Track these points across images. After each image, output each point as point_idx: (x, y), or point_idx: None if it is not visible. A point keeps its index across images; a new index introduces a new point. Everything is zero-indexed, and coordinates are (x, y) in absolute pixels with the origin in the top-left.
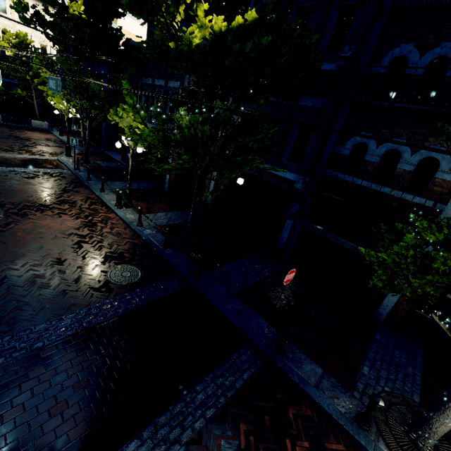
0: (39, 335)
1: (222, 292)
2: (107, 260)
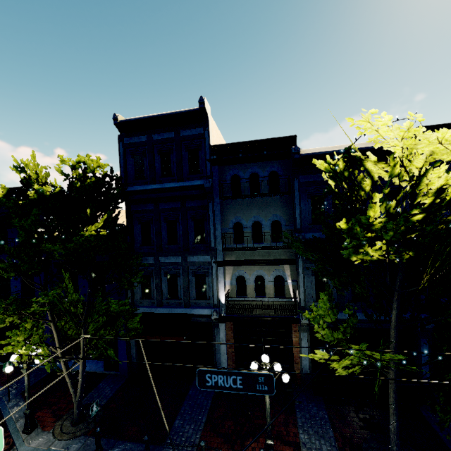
0: None
1: None
2: None
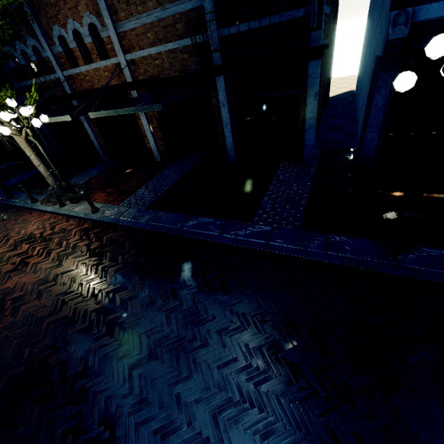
0: None
1: None
2: None
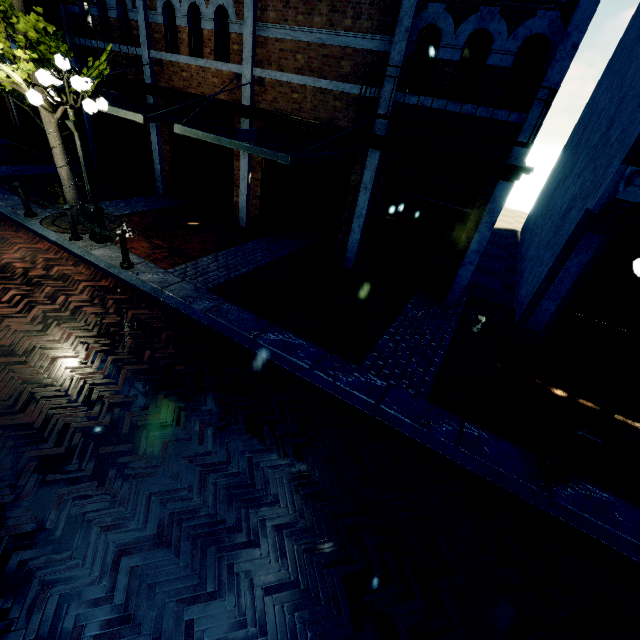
0: None
1: None
2: None
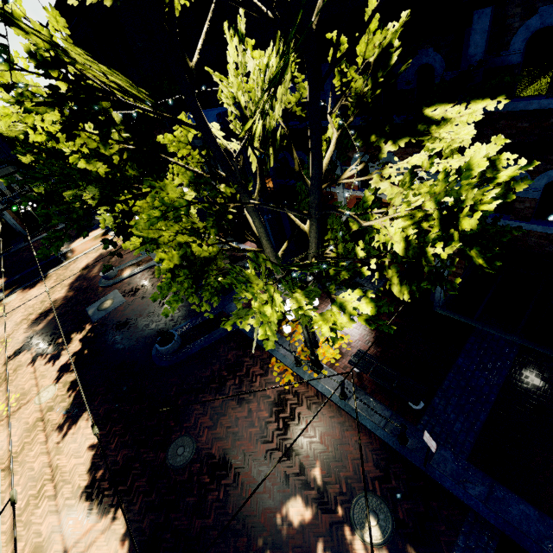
0: None
1: None
2: None
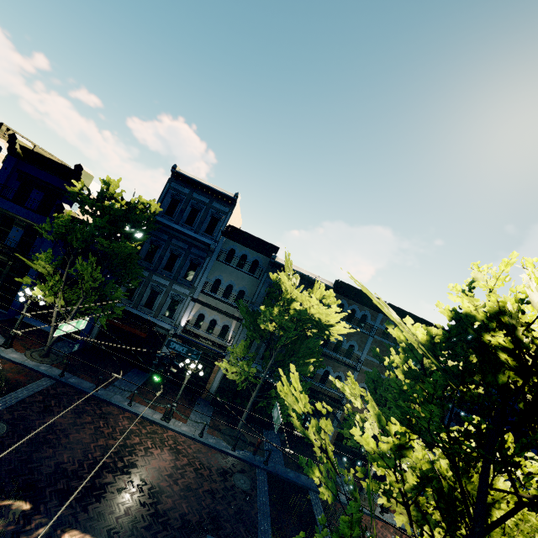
0: (265, 534)
1: (281, 468)
2: (224, 476)
